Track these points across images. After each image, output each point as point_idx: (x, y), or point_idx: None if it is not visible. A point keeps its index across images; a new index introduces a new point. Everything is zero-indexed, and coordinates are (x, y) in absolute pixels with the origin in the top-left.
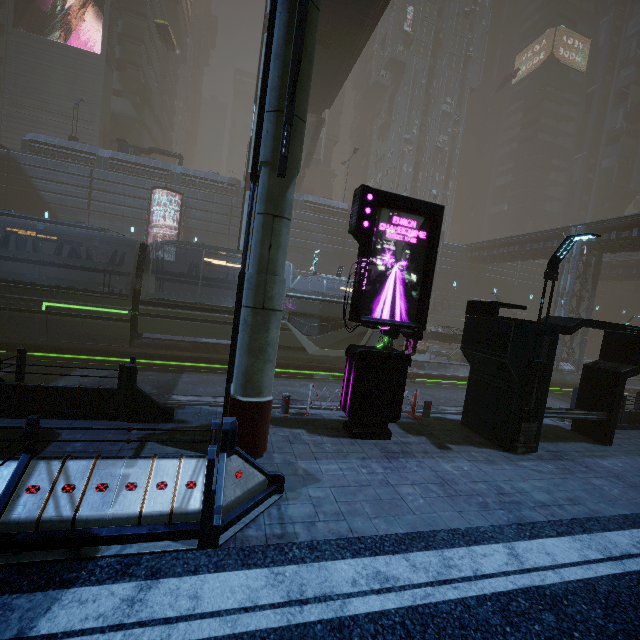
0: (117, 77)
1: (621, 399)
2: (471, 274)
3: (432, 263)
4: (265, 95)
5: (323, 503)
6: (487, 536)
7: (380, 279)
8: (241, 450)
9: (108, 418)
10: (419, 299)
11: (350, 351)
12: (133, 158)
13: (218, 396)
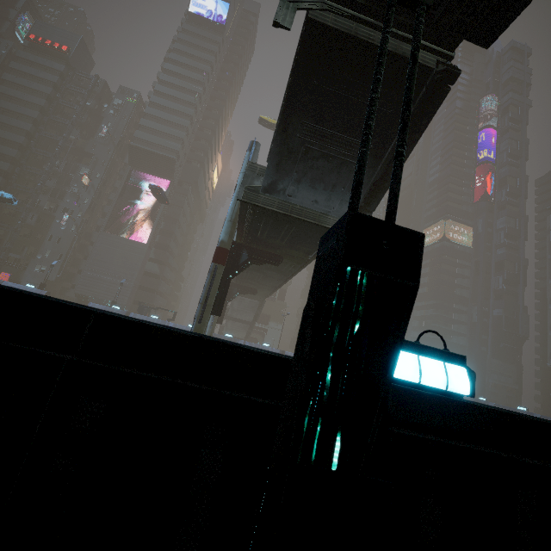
0: (153, 251)
1: None
2: None
3: None
4: None
5: None
6: None
7: None
8: None
9: None
10: None
11: None
12: (144, 318)
13: None
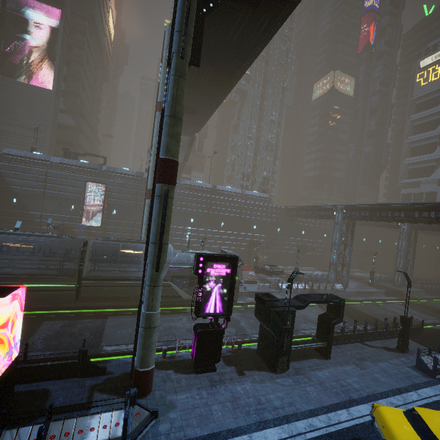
0: (62, 101)
1: (333, 336)
2: (288, 223)
3: (233, 283)
4: (151, 224)
5: (175, 421)
6: (243, 431)
7: (208, 294)
8: (139, 401)
9: (72, 376)
10: (228, 300)
11: (195, 329)
12: (74, 162)
13: (129, 343)
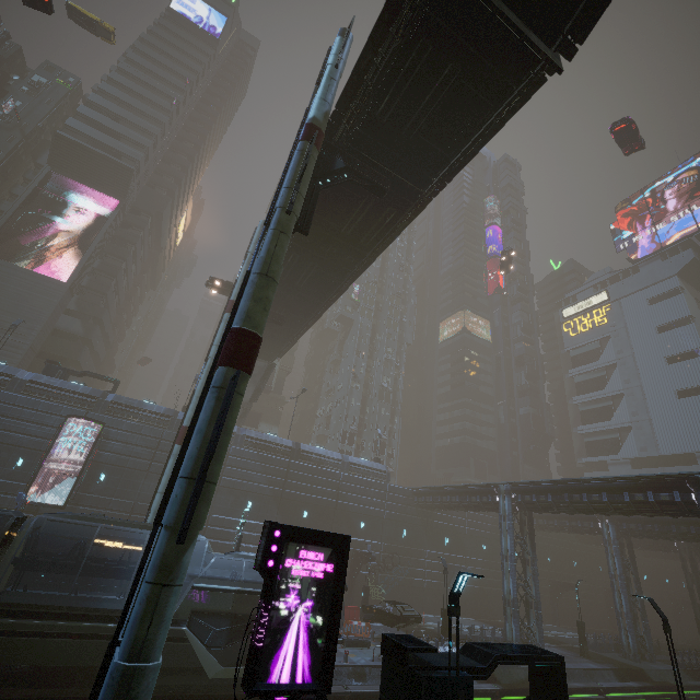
0: (76, 300)
1: None
2: (420, 521)
3: (339, 601)
4: (188, 445)
5: None
6: None
7: (282, 627)
8: None
9: None
10: (325, 648)
11: None
12: (58, 382)
13: None
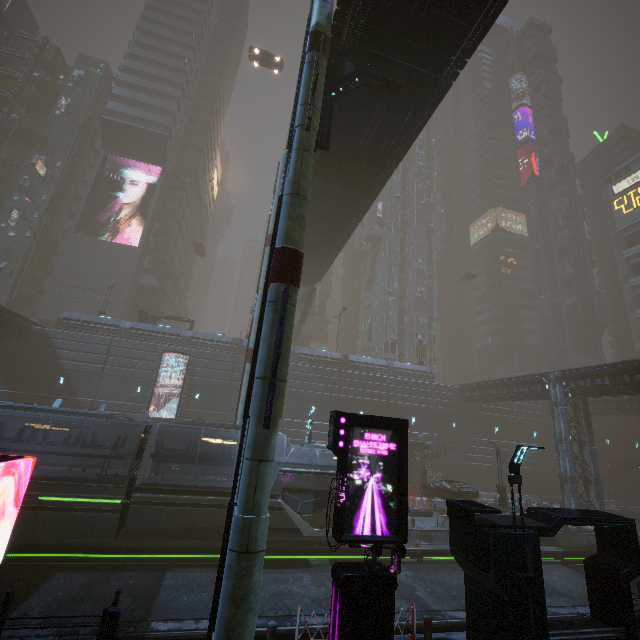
0: (148, 260)
1: (632, 608)
2: (468, 413)
3: (404, 473)
4: (257, 354)
5: None
6: None
7: (358, 493)
8: None
9: None
10: (397, 509)
11: (335, 573)
12: (150, 326)
13: (201, 618)
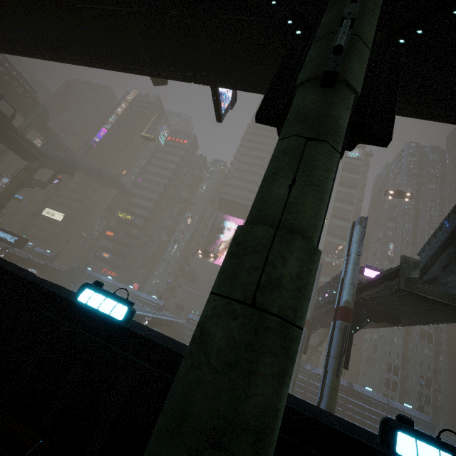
0: None
1: None
2: None
3: None
4: None
5: None
6: None
7: None
8: None
9: None
10: None
11: None
12: None
13: None
